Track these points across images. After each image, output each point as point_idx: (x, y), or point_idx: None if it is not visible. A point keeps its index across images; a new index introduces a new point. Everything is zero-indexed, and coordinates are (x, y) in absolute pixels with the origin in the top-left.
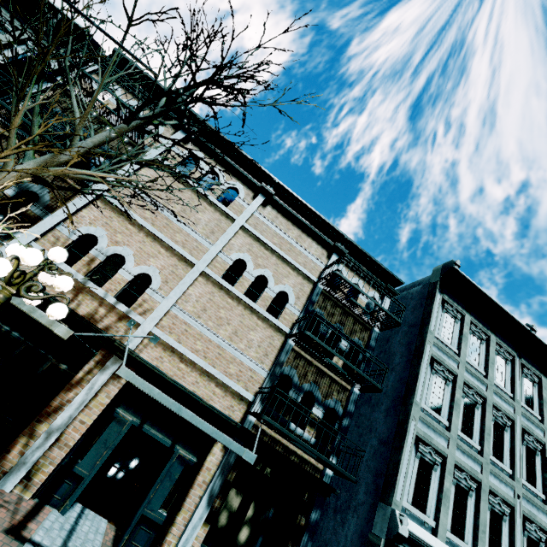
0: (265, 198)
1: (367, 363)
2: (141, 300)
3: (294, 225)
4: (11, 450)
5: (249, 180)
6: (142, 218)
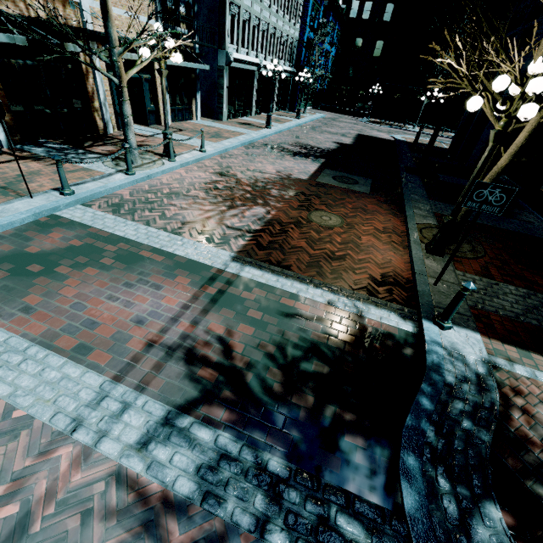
0: None
1: None
2: None
3: None
4: (97, 121)
5: None
6: None
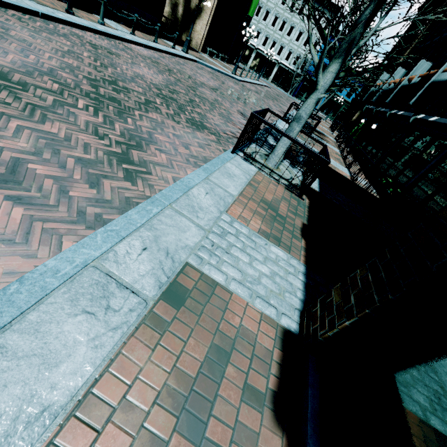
0: None
1: None
2: None
3: None
4: None
5: None
6: None
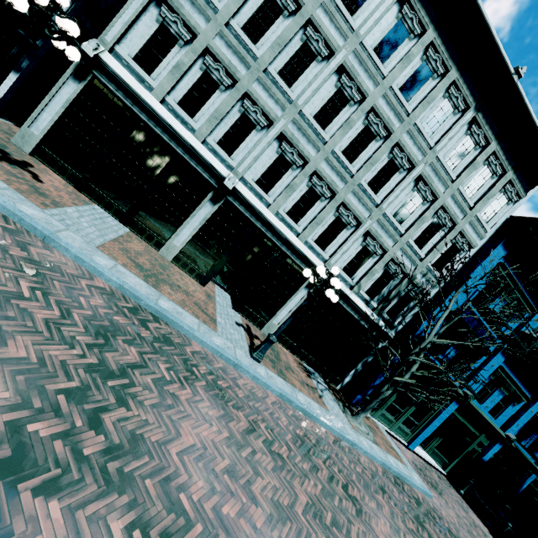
0: None
1: None
2: None
3: None
4: None
5: None
6: None
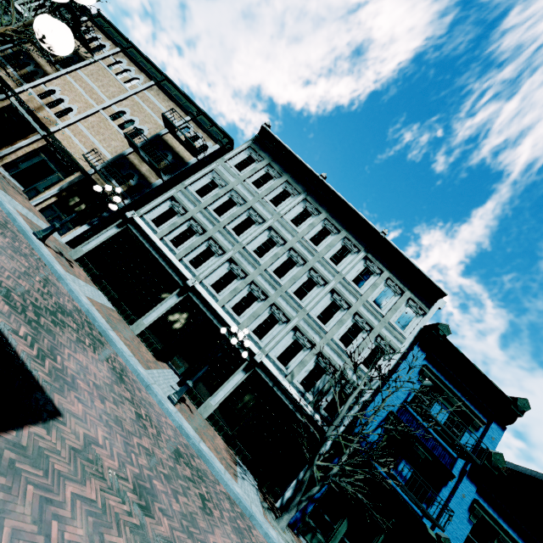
0: (155, 84)
1: (177, 172)
2: (65, 117)
3: (169, 100)
4: (0, 151)
5: (149, 75)
6: (80, 86)
